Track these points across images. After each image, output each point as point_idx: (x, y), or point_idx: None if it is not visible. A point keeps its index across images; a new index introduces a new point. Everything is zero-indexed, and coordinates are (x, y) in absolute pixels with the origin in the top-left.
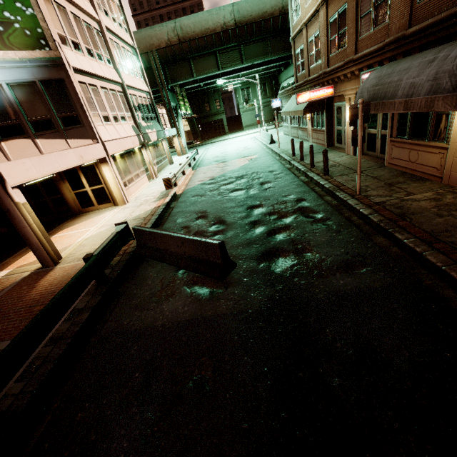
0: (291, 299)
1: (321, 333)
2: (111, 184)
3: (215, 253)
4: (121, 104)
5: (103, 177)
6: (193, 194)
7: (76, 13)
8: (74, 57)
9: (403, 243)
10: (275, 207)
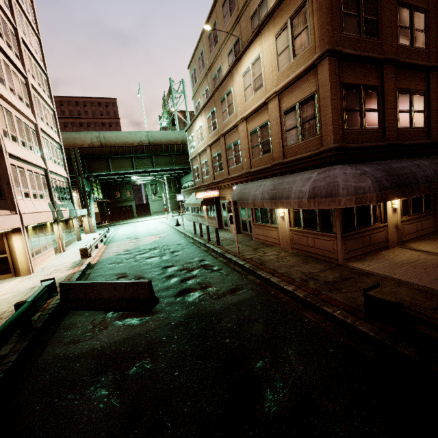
0: (200, 312)
1: (219, 323)
2: (18, 253)
3: (144, 290)
4: (42, 184)
5: (10, 246)
6: (110, 262)
7: (19, 117)
8: (11, 146)
9: (261, 276)
10: (185, 266)
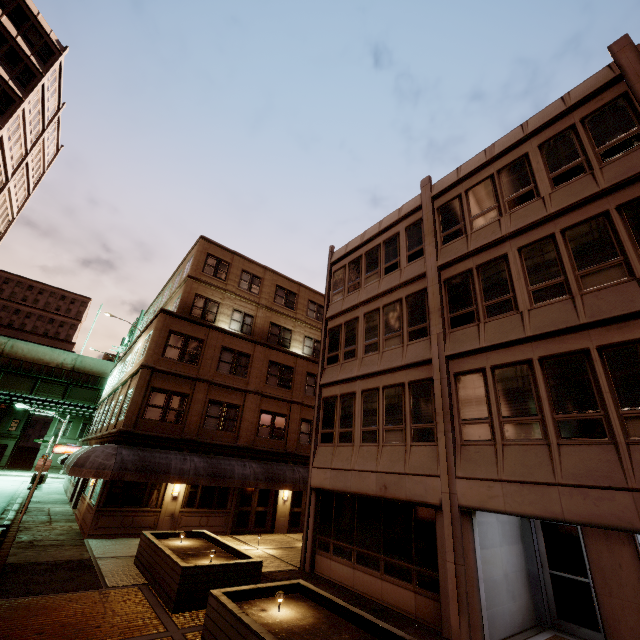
0: None
1: None
2: None
3: None
4: None
5: None
6: None
7: None
8: None
9: None
10: None
